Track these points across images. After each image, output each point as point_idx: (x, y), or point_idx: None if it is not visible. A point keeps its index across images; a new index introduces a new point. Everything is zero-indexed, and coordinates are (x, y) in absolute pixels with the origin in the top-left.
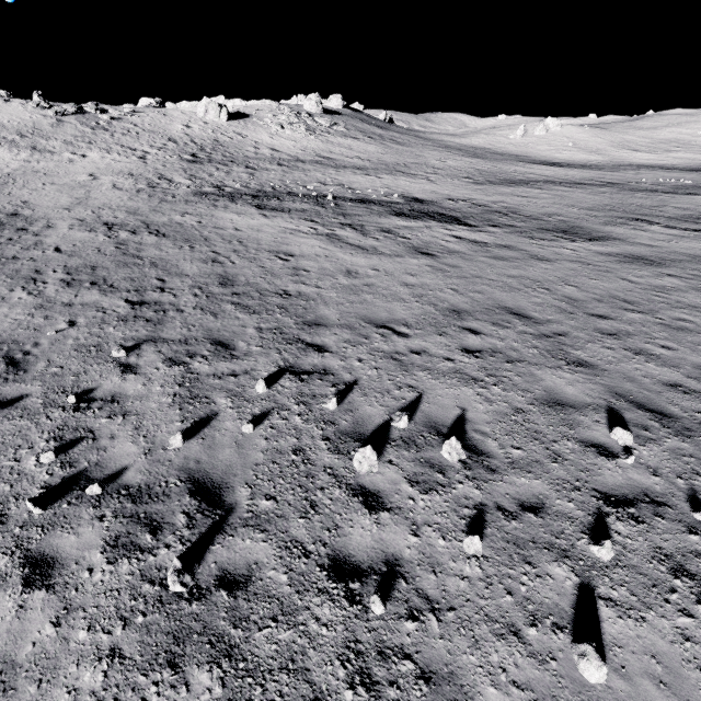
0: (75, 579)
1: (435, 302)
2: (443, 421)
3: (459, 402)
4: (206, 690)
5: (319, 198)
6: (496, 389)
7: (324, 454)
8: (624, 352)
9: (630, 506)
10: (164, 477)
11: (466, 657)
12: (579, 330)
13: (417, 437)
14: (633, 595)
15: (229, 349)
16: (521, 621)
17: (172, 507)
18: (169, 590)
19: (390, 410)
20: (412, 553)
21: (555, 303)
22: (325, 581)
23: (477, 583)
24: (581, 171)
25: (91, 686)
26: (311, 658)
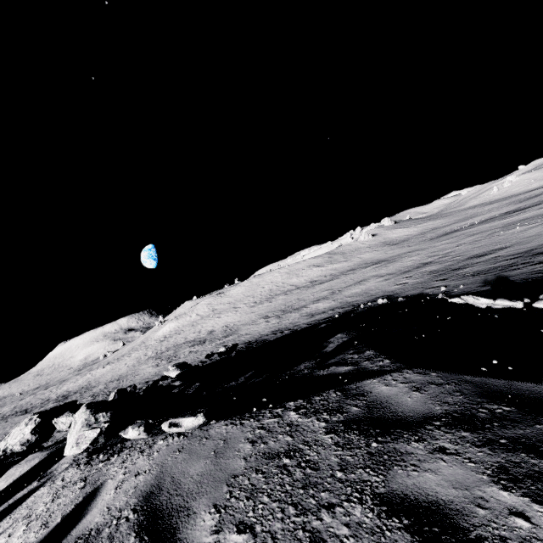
0: None
1: None
2: None
3: None
4: None
5: (472, 225)
6: None
7: None
8: None
9: None
10: None
11: None
12: None
13: None
14: None
15: (537, 218)
16: None
17: None
18: None
19: None
20: None
21: None
22: None
23: None
24: None
25: None
26: None
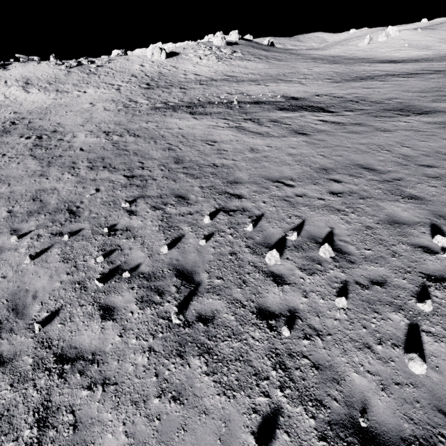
0: (125, 316)
1: (310, 164)
2: (319, 235)
3: (329, 224)
4: (198, 367)
5: (228, 104)
6: (353, 215)
7: (248, 255)
8: (444, 188)
9: (445, 282)
10: (161, 268)
11: (339, 358)
12: (411, 176)
13: (303, 245)
14: (445, 330)
15: (185, 200)
16: (372, 342)
17: (167, 283)
18: (172, 322)
19: (285, 230)
20: (304, 306)
21: (394, 159)
22: (255, 319)
23: (344, 322)
24: (414, 64)
25: (142, 363)
26: (251, 355)
